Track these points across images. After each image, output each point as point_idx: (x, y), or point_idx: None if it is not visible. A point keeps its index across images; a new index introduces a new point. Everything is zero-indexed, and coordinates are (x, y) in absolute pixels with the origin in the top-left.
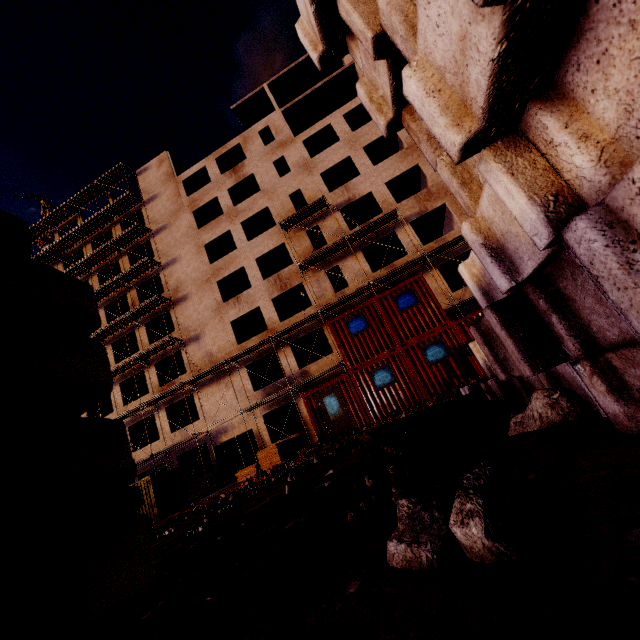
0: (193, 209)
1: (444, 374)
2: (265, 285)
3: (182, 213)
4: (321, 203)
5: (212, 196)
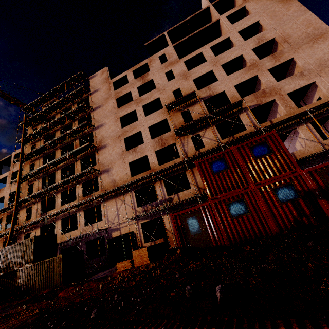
0: (116, 97)
1: (294, 212)
2: (152, 142)
3: (110, 99)
4: (192, 95)
5: (128, 91)
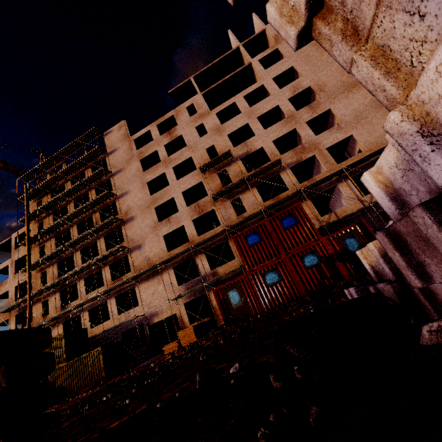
0: (140, 158)
1: (318, 276)
2: (188, 210)
3: (133, 161)
4: (228, 154)
5: (153, 150)
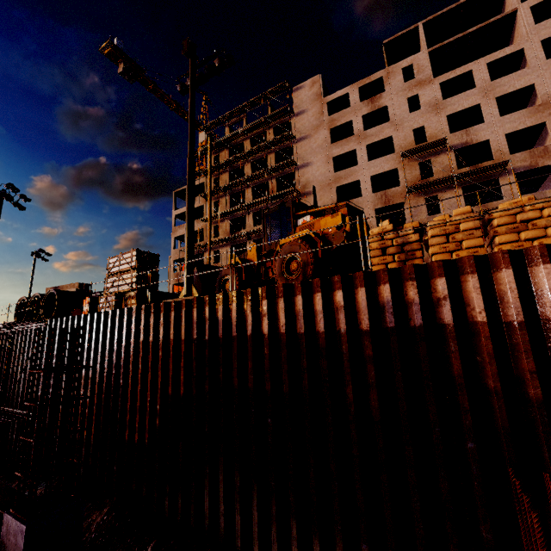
0: (330, 127)
1: None
2: (372, 197)
3: (321, 129)
4: (441, 142)
5: (348, 119)
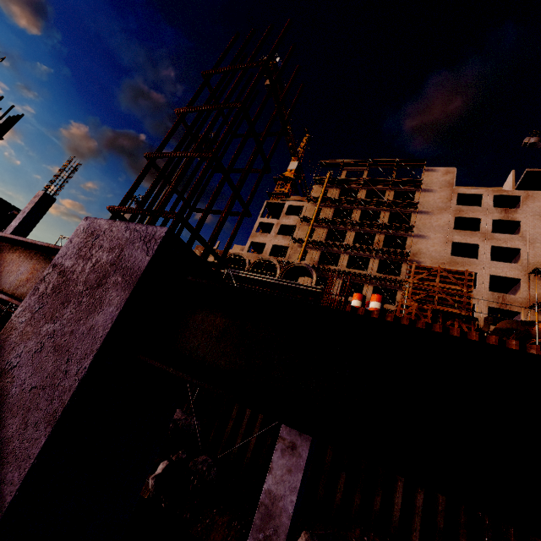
0: (456, 215)
1: None
2: (488, 295)
3: (446, 212)
4: None
5: (477, 216)
